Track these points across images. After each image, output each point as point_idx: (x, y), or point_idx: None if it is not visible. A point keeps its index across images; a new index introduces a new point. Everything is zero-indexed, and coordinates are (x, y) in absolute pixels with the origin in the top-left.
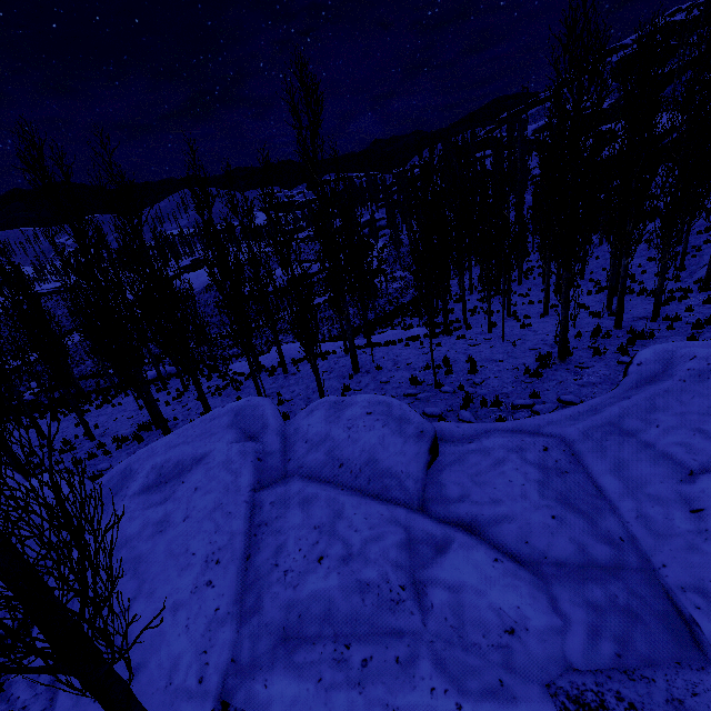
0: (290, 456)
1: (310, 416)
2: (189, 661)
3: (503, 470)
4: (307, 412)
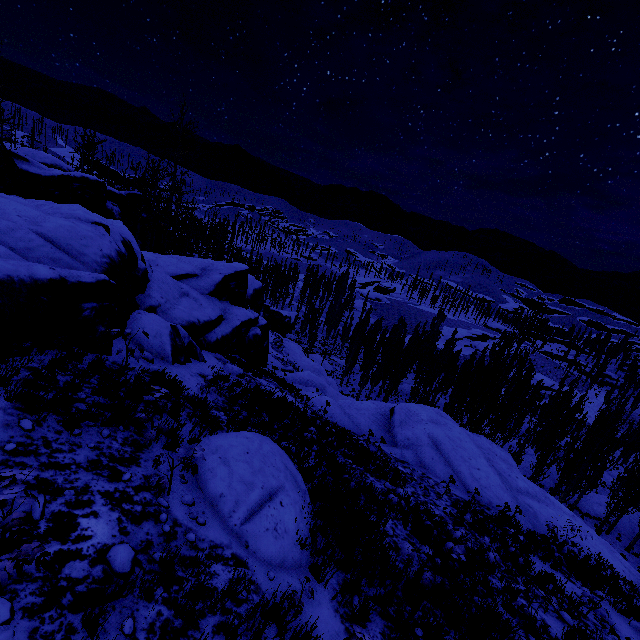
0: None
1: None
2: None
3: None
4: None
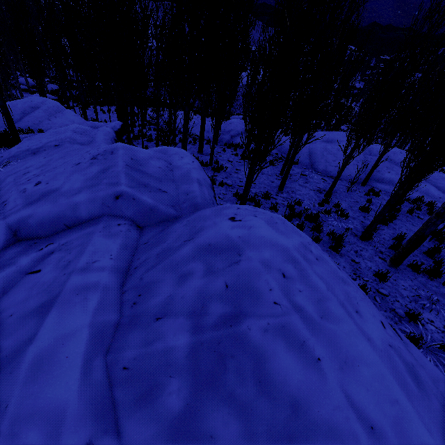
0: (371, 152)
1: (375, 146)
2: (355, 174)
3: (444, 180)
4: (373, 145)
